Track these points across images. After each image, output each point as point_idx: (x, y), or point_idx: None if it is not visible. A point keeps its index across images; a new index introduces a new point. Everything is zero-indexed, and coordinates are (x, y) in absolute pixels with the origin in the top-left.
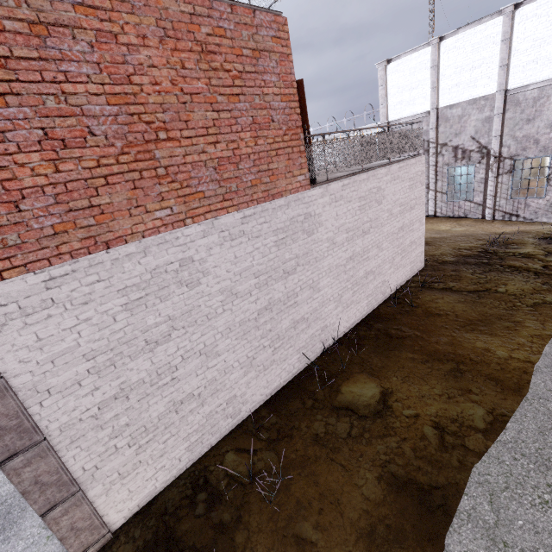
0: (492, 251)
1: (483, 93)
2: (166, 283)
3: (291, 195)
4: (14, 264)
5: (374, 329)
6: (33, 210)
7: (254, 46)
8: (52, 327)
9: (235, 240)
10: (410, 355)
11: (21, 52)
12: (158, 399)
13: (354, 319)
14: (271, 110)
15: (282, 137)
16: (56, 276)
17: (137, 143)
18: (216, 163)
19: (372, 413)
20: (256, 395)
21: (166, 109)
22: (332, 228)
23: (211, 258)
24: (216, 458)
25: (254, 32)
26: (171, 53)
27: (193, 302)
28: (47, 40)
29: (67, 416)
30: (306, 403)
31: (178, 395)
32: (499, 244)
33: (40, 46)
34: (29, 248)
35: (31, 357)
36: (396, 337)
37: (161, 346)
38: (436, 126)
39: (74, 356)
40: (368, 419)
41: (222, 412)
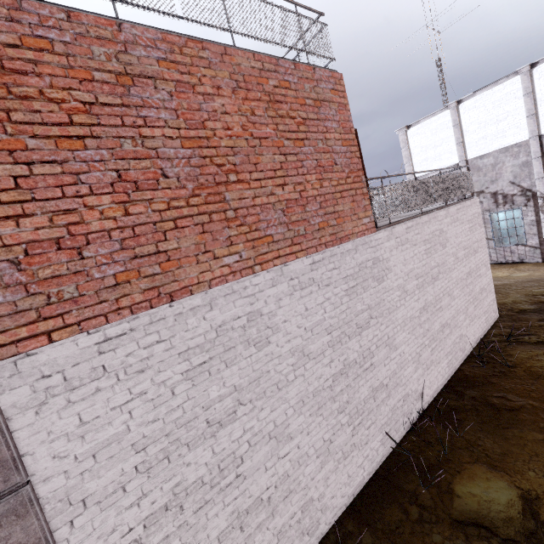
0: None
1: (514, 141)
2: (233, 342)
3: (358, 238)
4: (66, 322)
5: (467, 397)
6: (96, 256)
7: (315, 96)
8: (99, 405)
9: (305, 289)
10: (539, 436)
11: (106, 99)
12: (218, 509)
13: (437, 384)
14: (333, 154)
15: (345, 179)
16: (112, 336)
17: (208, 185)
18: (284, 205)
19: (521, 535)
20: (336, 497)
21: (236, 153)
22: (401, 274)
23: (281, 311)
24: None
25: (314, 85)
26: (242, 102)
27: (262, 366)
28: (130, 89)
29: (103, 541)
30: (409, 511)
31: (243, 501)
32: None
33: (123, 94)
34: (86, 302)
35: (69, 450)
36: (504, 409)
37: (225, 428)
38: None
39: (121, 446)
40: None
41: (297, 526)
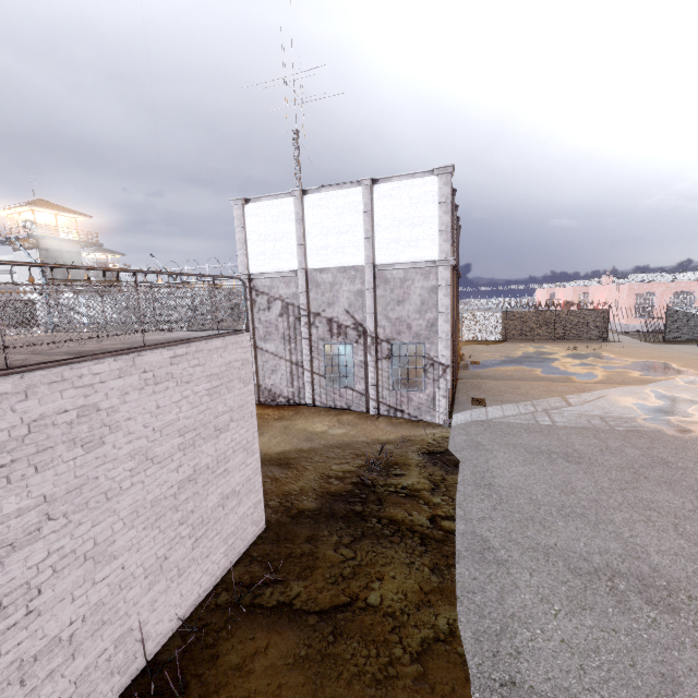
0: (371, 482)
1: (352, 262)
2: None
3: None
4: None
5: None
6: None
7: None
8: None
9: None
10: None
11: None
12: None
13: None
14: None
15: None
16: None
17: None
18: None
19: None
20: None
21: None
22: None
23: None
24: None
25: None
26: None
27: None
28: None
29: None
30: None
31: None
32: (380, 466)
33: None
34: None
35: None
36: None
37: None
38: (307, 290)
39: None
40: None
41: None
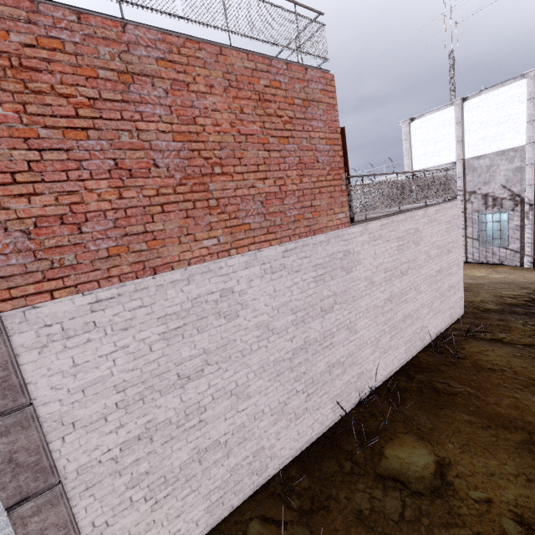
0: None
1: (511, 145)
2: (205, 313)
3: (332, 231)
4: (66, 284)
5: (416, 380)
6: (93, 232)
7: (304, 96)
8: (89, 352)
9: (276, 273)
10: (466, 417)
11: (108, 95)
12: (182, 444)
13: (392, 367)
14: (316, 152)
15: (325, 176)
16: (102, 299)
17: (194, 176)
18: (264, 197)
19: (428, 490)
20: (285, 449)
21: (223, 147)
22: (370, 266)
23: (251, 290)
24: (237, 526)
25: (305, 85)
26: (232, 100)
27: (229, 335)
28: (130, 86)
29: (87, 455)
30: (343, 465)
31: (203, 441)
32: None
33: (124, 90)
34: (83, 269)
35: (63, 384)
36: (444, 393)
37: (193, 382)
38: (463, 175)
39: (105, 386)
40: (424, 498)
41: (248, 467)
